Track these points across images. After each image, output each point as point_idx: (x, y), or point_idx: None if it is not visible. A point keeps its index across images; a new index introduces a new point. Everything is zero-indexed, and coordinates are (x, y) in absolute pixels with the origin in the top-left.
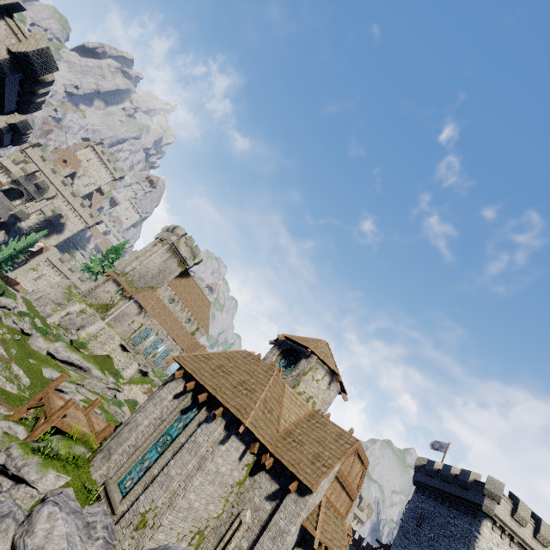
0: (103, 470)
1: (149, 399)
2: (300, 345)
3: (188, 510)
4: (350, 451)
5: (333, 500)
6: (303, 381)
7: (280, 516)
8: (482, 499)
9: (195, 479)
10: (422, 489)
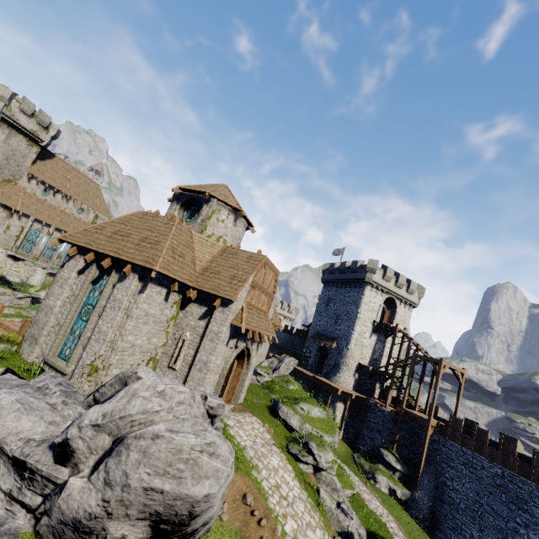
0: (36, 353)
1: (53, 284)
2: (197, 193)
3: (132, 348)
4: (259, 266)
5: (254, 304)
6: (209, 225)
7: (213, 325)
8: (365, 275)
9: (127, 325)
10: (328, 284)
